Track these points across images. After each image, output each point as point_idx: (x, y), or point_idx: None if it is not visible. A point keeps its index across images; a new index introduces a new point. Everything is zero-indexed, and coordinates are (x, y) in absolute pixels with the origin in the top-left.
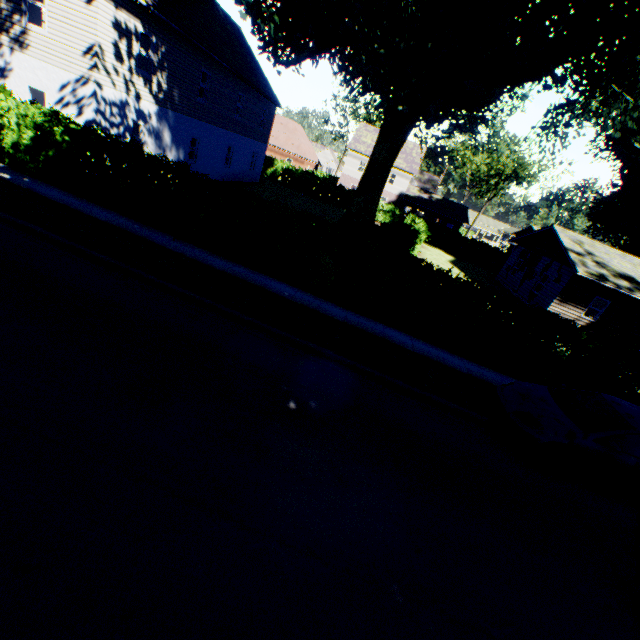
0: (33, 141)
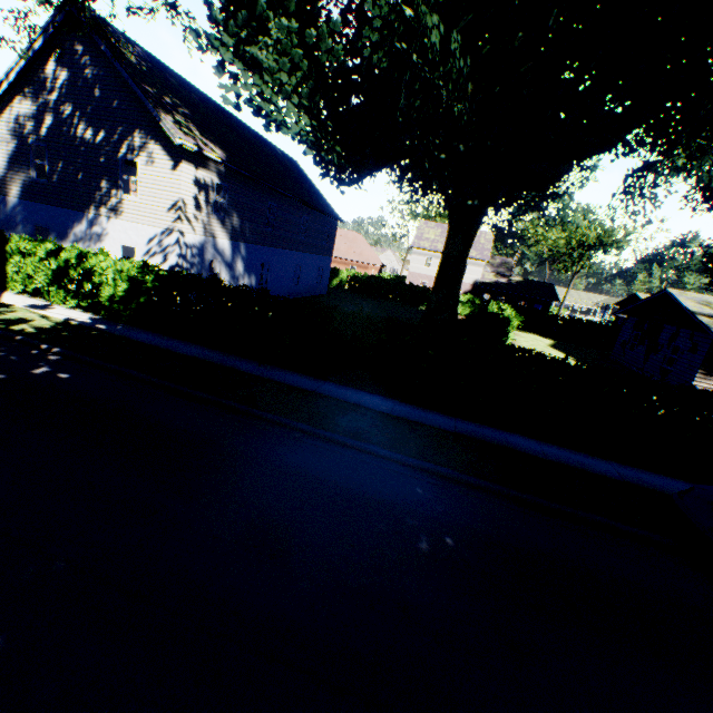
0: (127, 291)
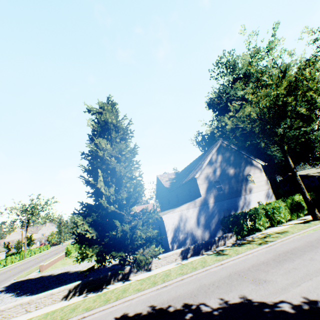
0: None
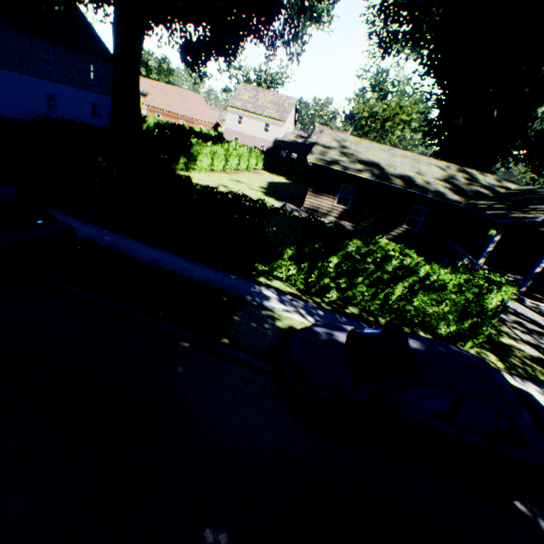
0: None
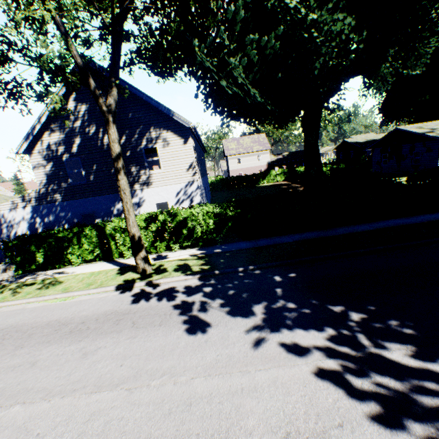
0: (214, 224)
